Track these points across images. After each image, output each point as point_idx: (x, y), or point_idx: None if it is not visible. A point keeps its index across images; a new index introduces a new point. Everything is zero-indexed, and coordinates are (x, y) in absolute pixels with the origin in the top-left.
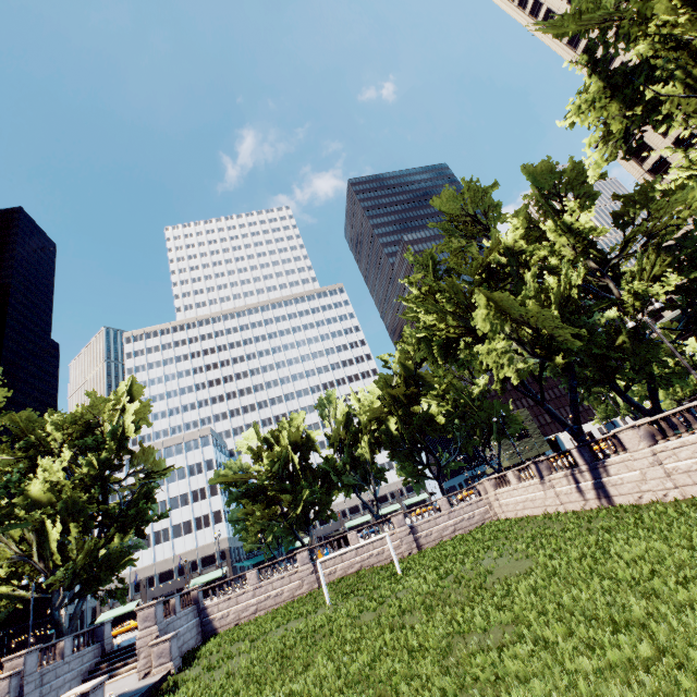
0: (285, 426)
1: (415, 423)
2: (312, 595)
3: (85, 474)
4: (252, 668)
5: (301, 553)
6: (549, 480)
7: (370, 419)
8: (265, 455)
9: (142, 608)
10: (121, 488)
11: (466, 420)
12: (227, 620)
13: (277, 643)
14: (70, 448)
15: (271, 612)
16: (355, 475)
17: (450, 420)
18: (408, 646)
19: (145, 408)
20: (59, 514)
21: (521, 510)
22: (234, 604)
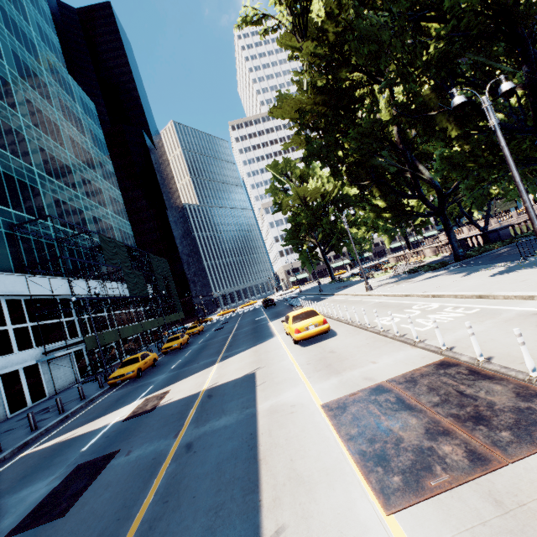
0: None
1: None
2: None
3: None
4: None
5: (493, 219)
6: None
7: None
8: None
9: None
10: None
11: None
12: None
13: None
14: None
15: None
16: None
17: None
18: None
19: None
20: None
21: None
22: None
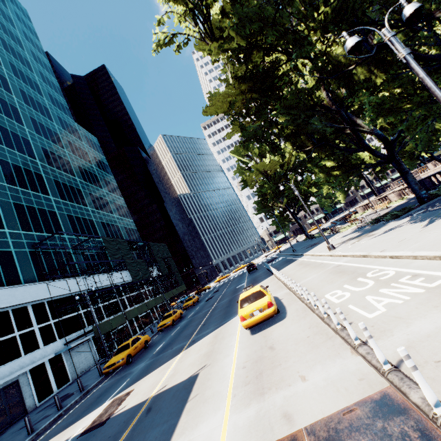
0: None
1: None
2: None
3: None
4: None
5: None
6: None
7: None
8: None
9: None
10: None
11: None
12: None
13: None
14: None
15: None
16: None
17: None
18: None
19: None
20: None
21: None
22: None
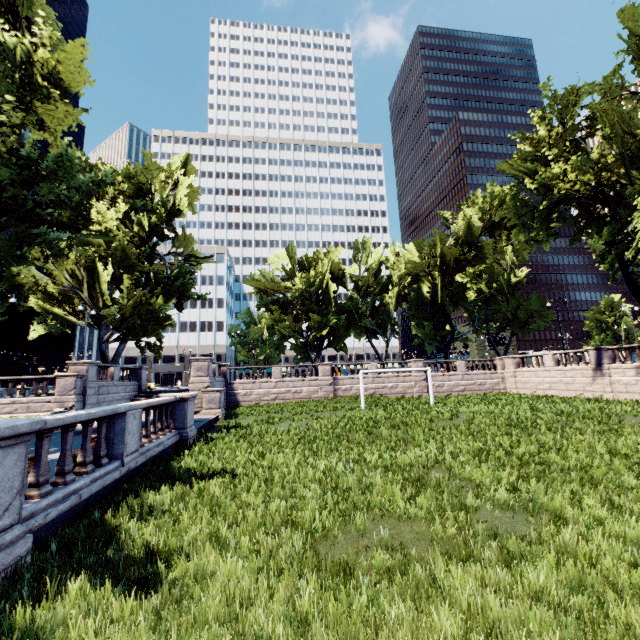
0: (321, 256)
1: (452, 289)
2: (330, 400)
3: (135, 233)
4: (331, 429)
5: (324, 366)
6: (608, 368)
7: (408, 274)
8: (299, 276)
9: (196, 359)
10: (159, 264)
11: (490, 305)
12: (249, 398)
13: (339, 419)
14: (122, 202)
15: (289, 403)
16: (372, 321)
17: (476, 300)
18: (591, 449)
19: (192, 193)
20: (109, 261)
21: (543, 389)
22: (257, 388)
